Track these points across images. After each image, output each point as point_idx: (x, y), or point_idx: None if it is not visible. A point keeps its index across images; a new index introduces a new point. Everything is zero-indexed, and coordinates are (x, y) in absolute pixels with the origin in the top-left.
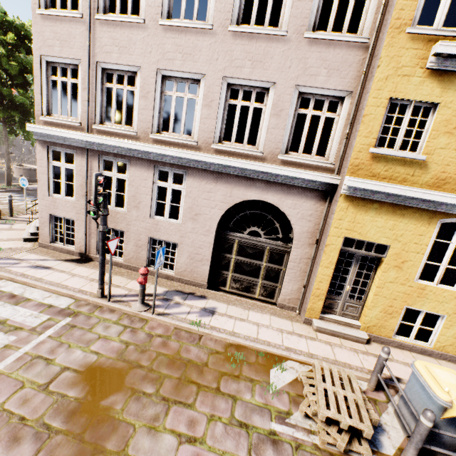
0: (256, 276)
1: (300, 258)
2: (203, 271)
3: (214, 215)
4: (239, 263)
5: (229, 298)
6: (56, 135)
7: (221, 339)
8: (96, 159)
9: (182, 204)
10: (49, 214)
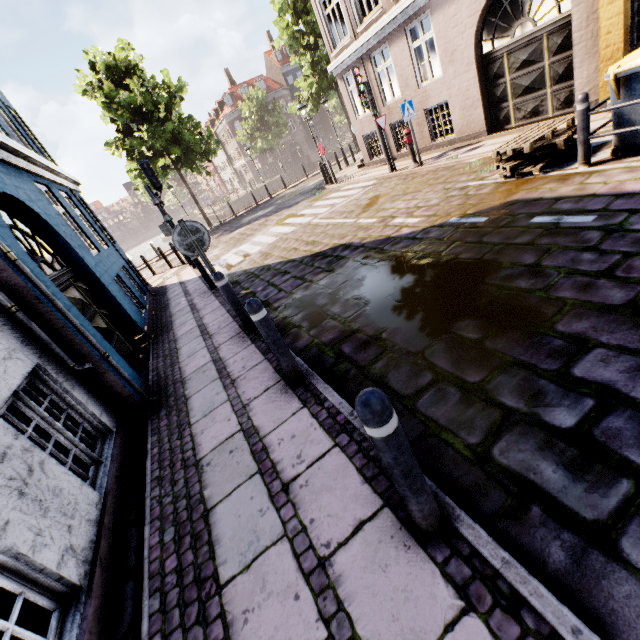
0: (541, 86)
1: (586, 19)
2: (478, 117)
3: (467, 41)
4: (515, 83)
5: (508, 132)
6: (342, 63)
7: (470, 161)
8: (368, 62)
9: (437, 52)
10: (362, 136)
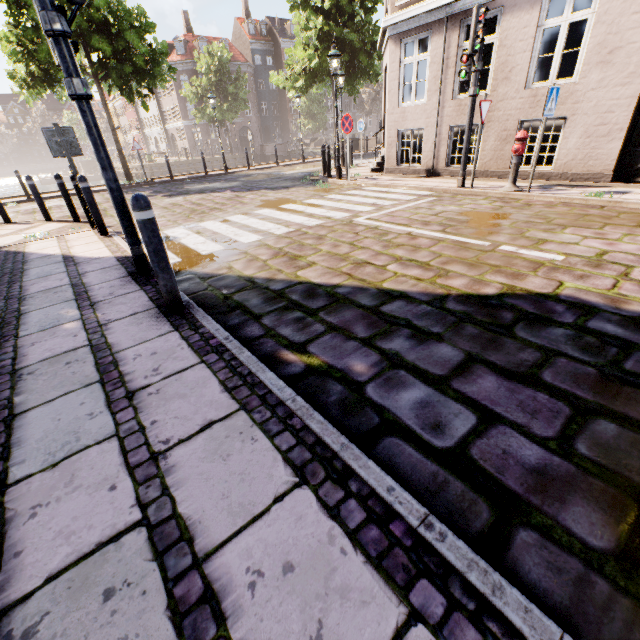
0: None
1: None
2: (607, 153)
3: None
4: None
5: None
6: (411, 19)
7: None
8: (456, 29)
9: (583, 44)
10: (397, 131)
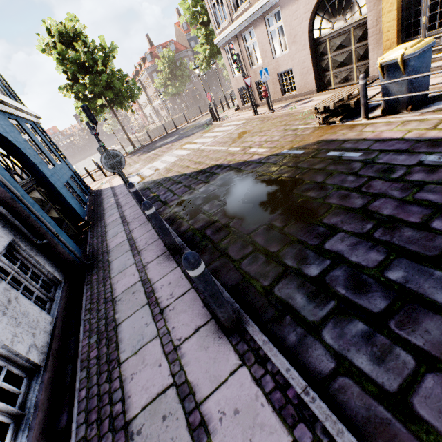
0: (350, 63)
1: (376, 21)
2: (311, 80)
3: (303, 29)
4: (334, 59)
5: (329, 92)
6: (224, 38)
7: (303, 111)
8: (241, 39)
9: (285, 35)
10: (237, 89)
